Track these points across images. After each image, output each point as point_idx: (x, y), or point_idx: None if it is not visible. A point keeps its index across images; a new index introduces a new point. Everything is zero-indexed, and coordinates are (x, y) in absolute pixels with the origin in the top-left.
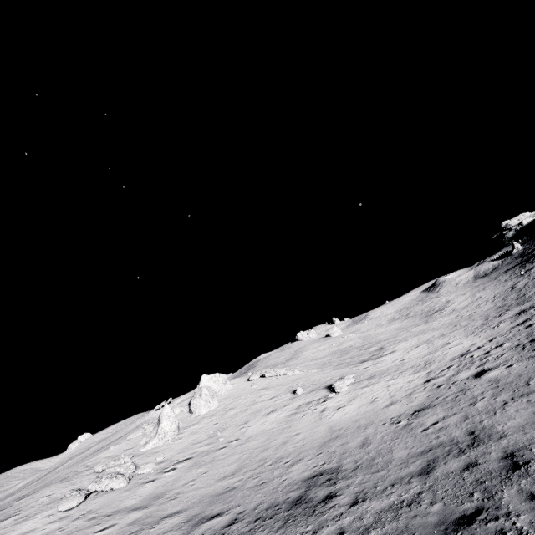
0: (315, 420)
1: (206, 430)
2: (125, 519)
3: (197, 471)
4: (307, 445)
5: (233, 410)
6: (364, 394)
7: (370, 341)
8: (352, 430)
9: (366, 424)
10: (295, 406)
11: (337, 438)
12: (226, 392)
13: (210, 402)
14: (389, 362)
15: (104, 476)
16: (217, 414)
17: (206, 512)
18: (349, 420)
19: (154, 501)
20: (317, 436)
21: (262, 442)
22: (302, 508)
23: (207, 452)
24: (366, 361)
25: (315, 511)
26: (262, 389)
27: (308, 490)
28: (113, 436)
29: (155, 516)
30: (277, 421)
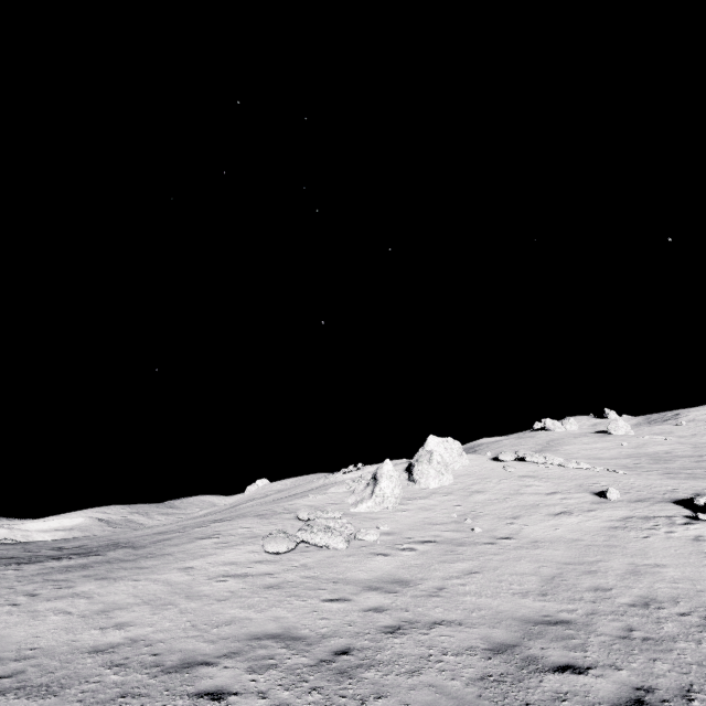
0: (690, 552)
1: (443, 511)
2: (363, 598)
3: (458, 564)
4: None
5: (482, 494)
6: None
7: None
8: None
9: None
10: (615, 516)
11: None
12: (461, 468)
13: (442, 474)
14: None
15: (314, 525)
16: (455, 493)
17: (530, 648)
18: None
19: (399, 586)
20: None
21: (571, 556)
22: None
23: (461, 542)
24: None
25: None
26: (525, 476)
27: None
28: (293, 489)
29: (416, 613)
30: (586, 531)
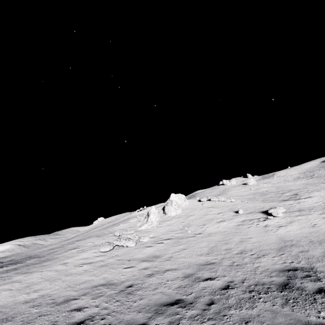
0: (262, 231)
1: (176, 225)
2: (140, 265)
3: (179, 247)
4: (264, 246)
5: (192, 216)
6: (300, 220)
7: (283, 189)
8: (305, 242)
9: (318, 240)
10: (240, 220)
11: (293, 246)
12: (185, 206)
13: (177, 209)
14: (312, 203)
15: (121, 238)
16: (182, 217)
17: (198, 274)
18: (295, 235)
19: (155, 258)
20: (270, 242)
21: (221, 238)
22: (296, 293)
23: (182, 237)
24: (287, 200)
25: (316, 299)
26: (210, 207)
27: (290, 279)
28: (115, 221)
29: (160, 268)
30: (229, 227)
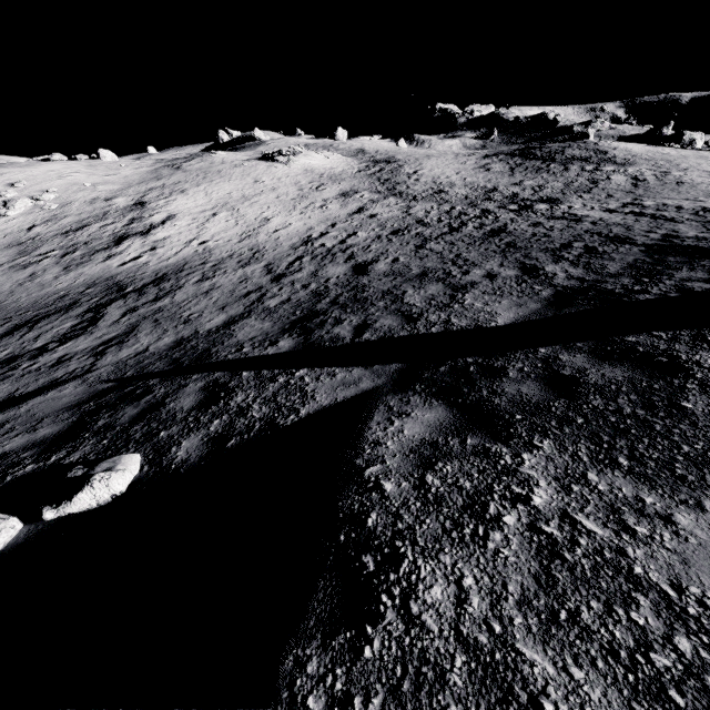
0: None
1: None
2: None
3: None
4: None
5: None
6: None
7: None
8: None
9: None
10: None
11: None
12: None
13: None
14: None
15: None
16: None
17: None
18: None
19: None
20: None
21: None
22: None
23: None
24: None
25: None
26: None
27: None
28: (249, 178)
29: None
30: None
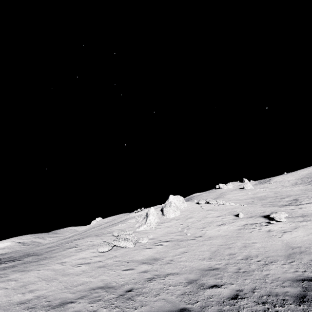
0: (265, 236)
1: (175, 227)
2: (139, 267)
3: (179, 249)
4: (271, 253)
5: (191, 218)
6: (305, 226)
7: (281, 194)
8: None
9: None
10: (241, 224)
11: (302, 253)
12: (183, 208)
13: (175, 211)
14: None
15: (120, 238)
16: (181, 219)
17: (202, 280)
18: (303, 242)
19: (155, 261)
20: (276, 248)
21: (223, 242)
22: None
23: (181, 240)
24: (288, 205)
25: None
26: (209, 210)
27: (306, 290)
28: (113, 221)
29: (160, 271)
30: (230, 231)
